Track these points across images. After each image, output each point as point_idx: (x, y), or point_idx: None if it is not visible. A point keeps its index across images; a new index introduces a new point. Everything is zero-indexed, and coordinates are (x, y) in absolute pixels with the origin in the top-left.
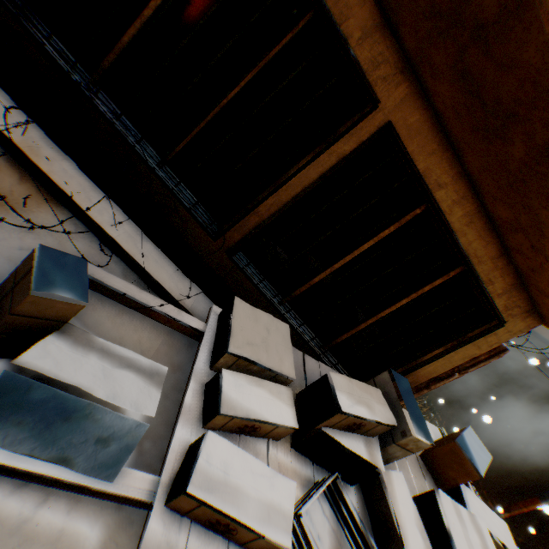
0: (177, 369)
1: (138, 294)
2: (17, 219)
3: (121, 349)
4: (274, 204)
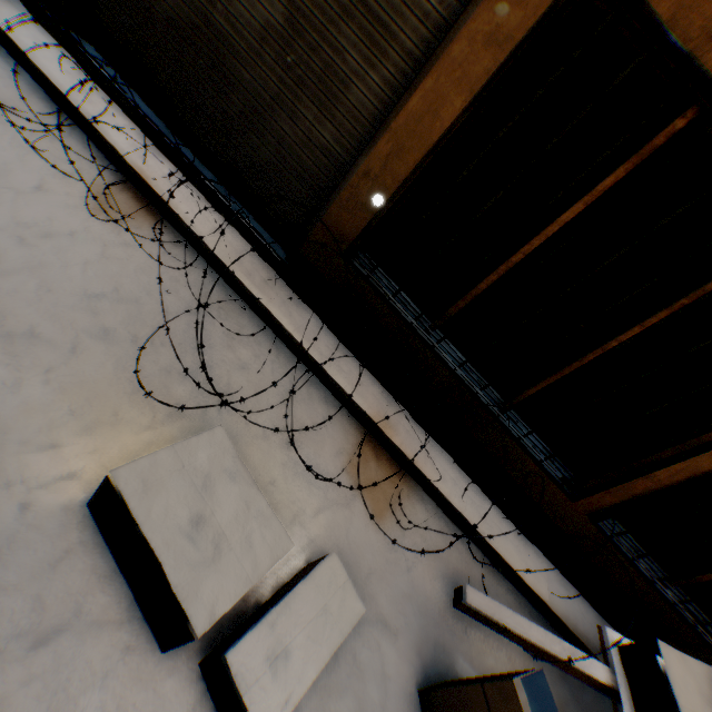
0: (559, 709)
1: (531, 631)
2: (393, 524)
3: None
4: (683, 470)
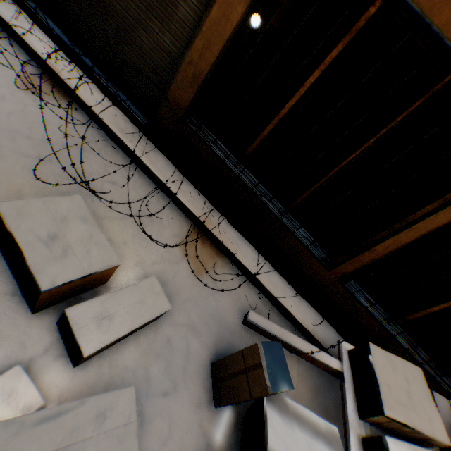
0: (313, 392)
1: (290, 338)
2: (208, 278)
3: (303, 409)
4: (392, 244)
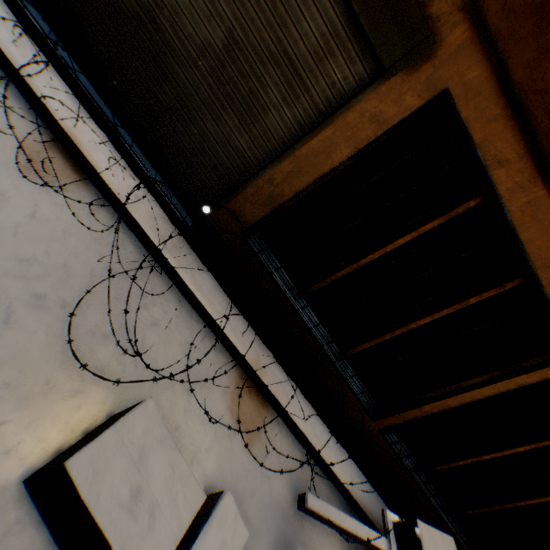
0: None
1: (346, 521)
2: (259, 448)
3: None
4: (439, 406)
